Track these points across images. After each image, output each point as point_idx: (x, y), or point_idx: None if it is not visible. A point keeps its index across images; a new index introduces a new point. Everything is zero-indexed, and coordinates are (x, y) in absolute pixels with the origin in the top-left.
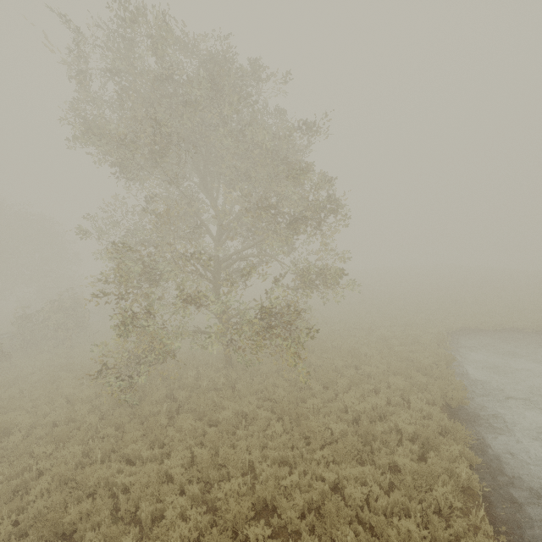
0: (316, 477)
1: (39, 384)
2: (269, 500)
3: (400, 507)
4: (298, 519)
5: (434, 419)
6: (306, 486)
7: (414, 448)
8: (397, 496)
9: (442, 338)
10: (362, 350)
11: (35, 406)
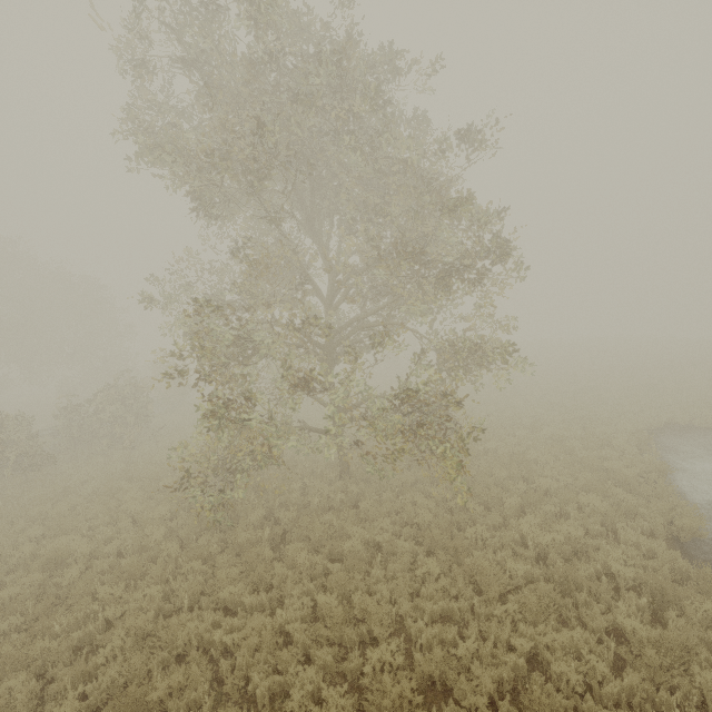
0: (497, 642)
1: (94, 497)
2: (437, 677)
3: (640, 697)
4: (487, 709)
5: (661, 560)
6: (488, 657)
7: (642, 603)
8: (635, 680)
9: (643, 439)
10: (529, 455)
11: (91, 526)
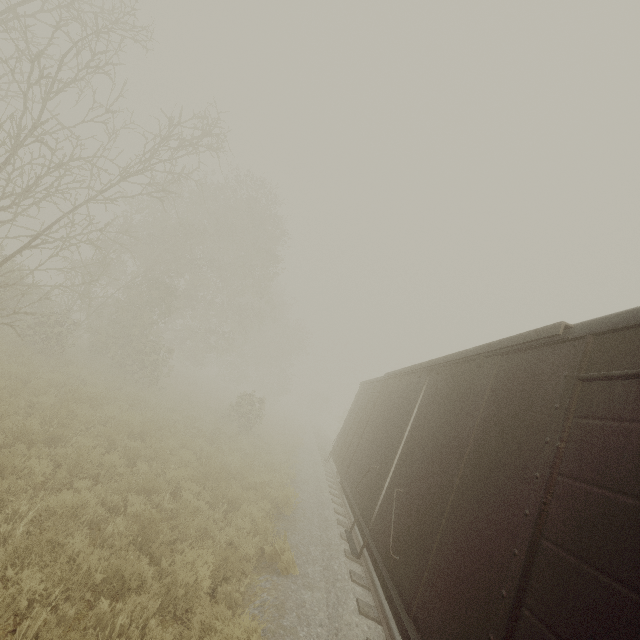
0: None
1: None
2: None
3: None
4: None
5: None
6: None
7: None
8: None
9: None
10: None
11: None
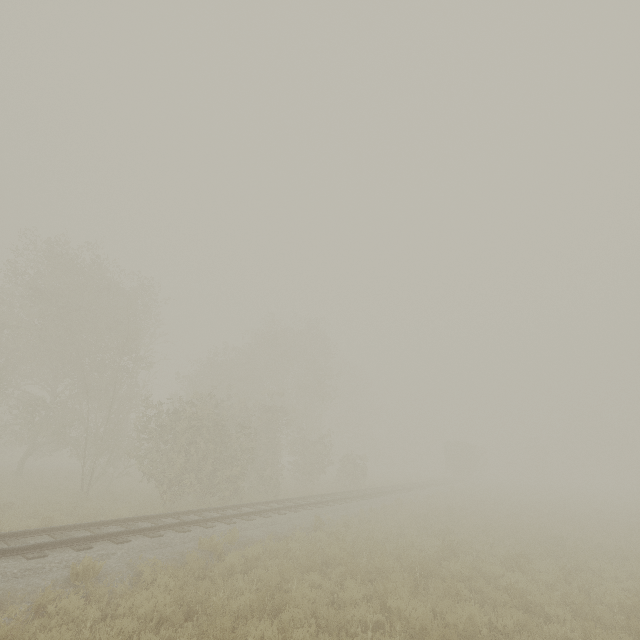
0: None
1: None
2: None
3: None
4: None
5: None
6: None
7: None
8: None
9: None
10: None
11: None
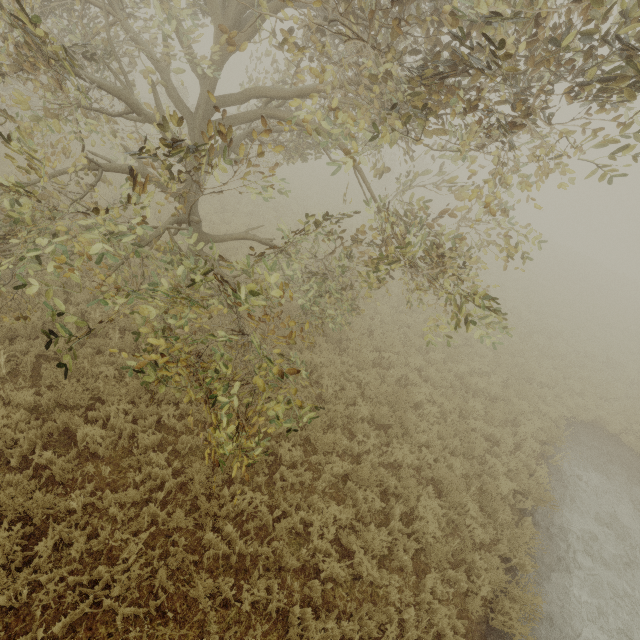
0: None
1: None
2: None
3: None
4: None
5: None
6: None
7: None
8: None
9: (556, 437)
10: (417, 395)
11: None
